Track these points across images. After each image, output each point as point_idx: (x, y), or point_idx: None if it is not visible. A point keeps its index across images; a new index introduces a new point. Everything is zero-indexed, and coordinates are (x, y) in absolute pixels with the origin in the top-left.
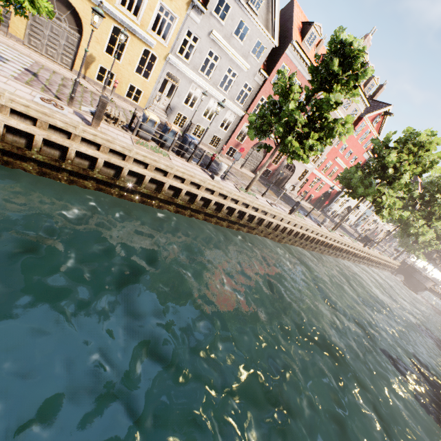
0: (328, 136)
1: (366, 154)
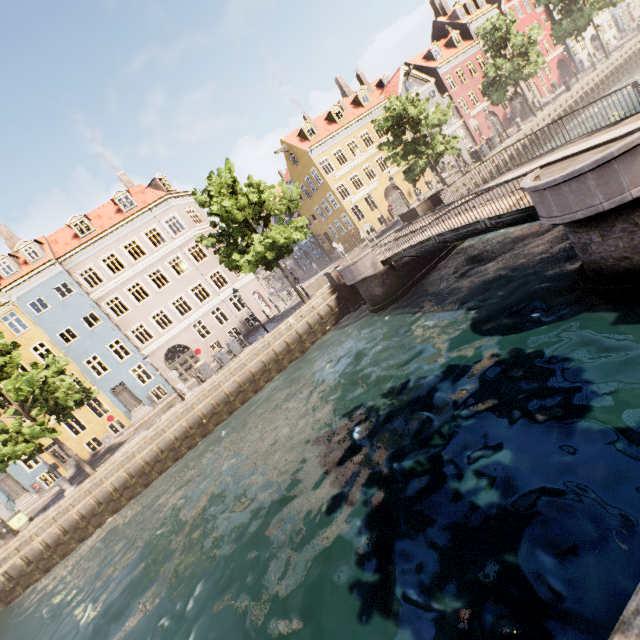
0: (533, 45)
1: (537, 10)
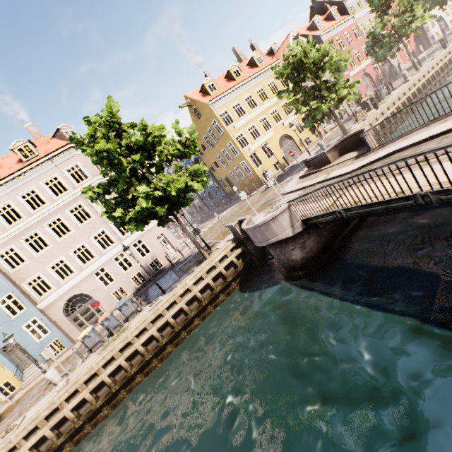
0: (417, 3)
1: None
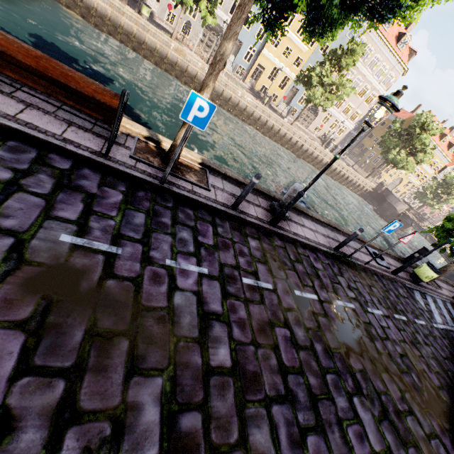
0: None
1: None
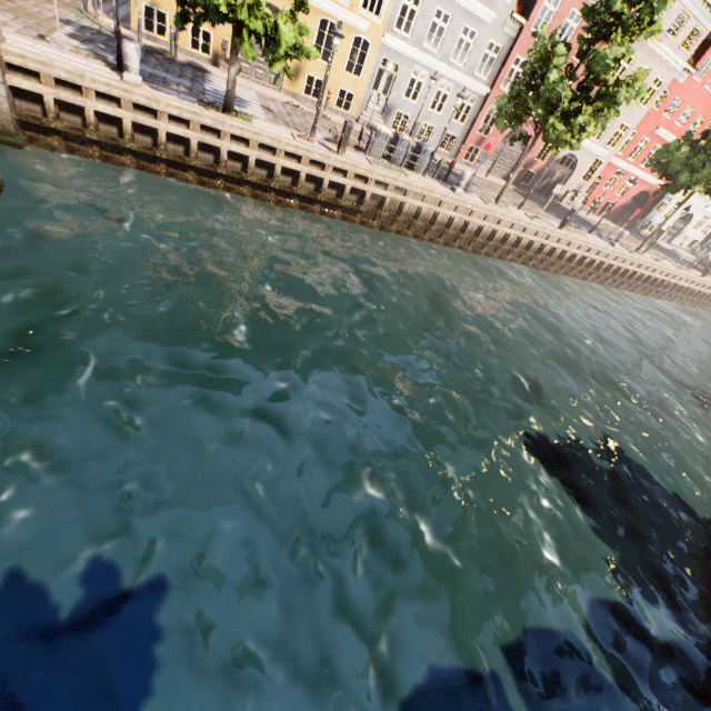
0: (610, 105)
1: None
